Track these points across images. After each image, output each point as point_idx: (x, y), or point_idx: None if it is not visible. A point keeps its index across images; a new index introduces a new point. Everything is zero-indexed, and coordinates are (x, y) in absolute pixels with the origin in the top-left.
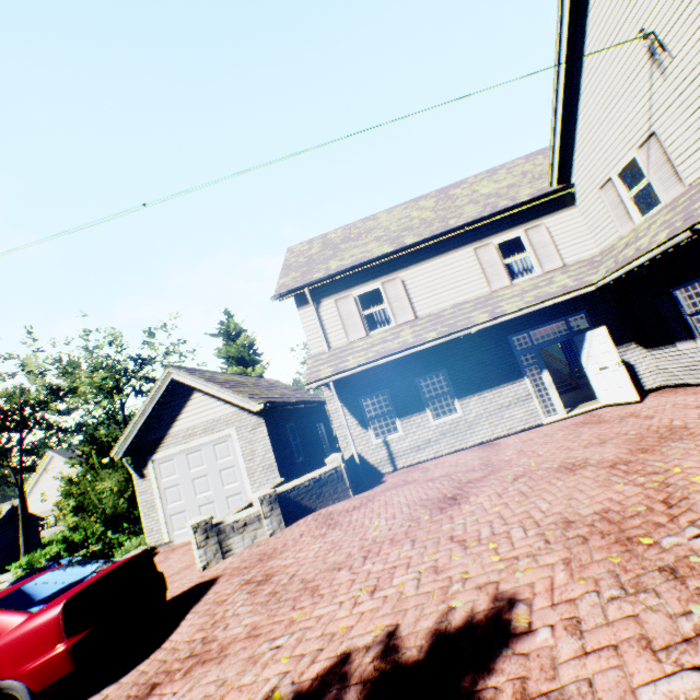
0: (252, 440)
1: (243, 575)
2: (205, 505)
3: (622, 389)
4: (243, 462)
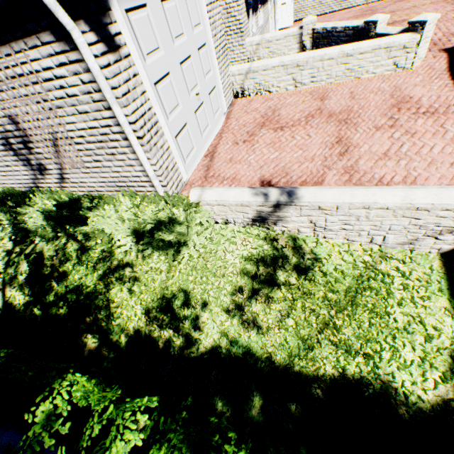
0: (211, 1)
1: (449, 41)
2: (199, 111)
3: (288, 19)
4: (212, 38)
